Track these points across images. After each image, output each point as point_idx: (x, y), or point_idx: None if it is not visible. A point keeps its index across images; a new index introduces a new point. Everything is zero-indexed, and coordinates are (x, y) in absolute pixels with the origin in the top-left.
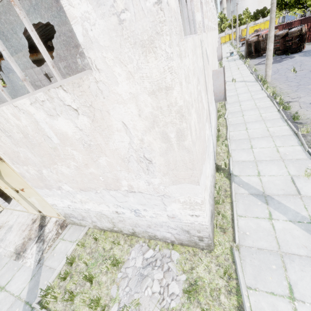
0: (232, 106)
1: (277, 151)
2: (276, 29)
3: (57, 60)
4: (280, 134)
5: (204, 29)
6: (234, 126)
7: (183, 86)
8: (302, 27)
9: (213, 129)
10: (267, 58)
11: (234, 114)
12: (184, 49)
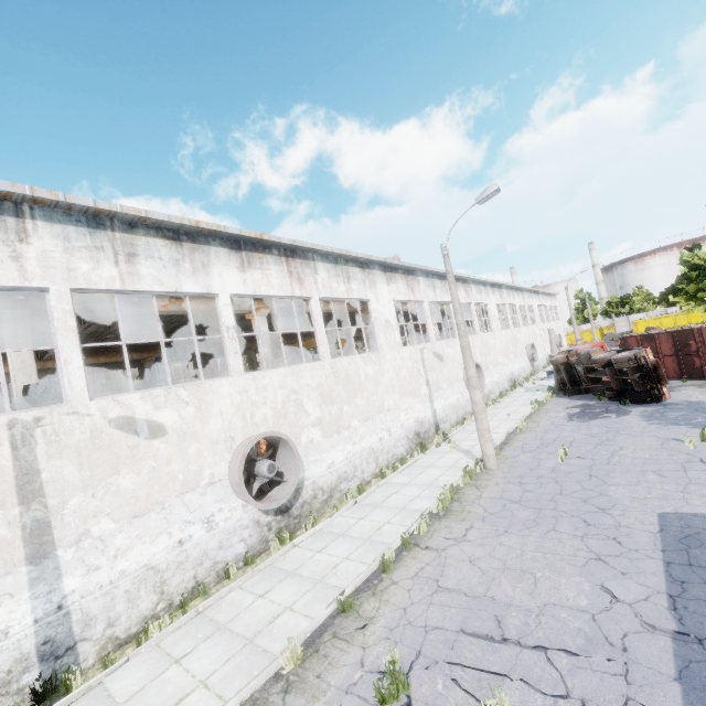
0: (352, 513)
1: (181, 698)
2: (625, 342)
3: (178, 359)
4: (268, 642)
5: (229, 371)
6: (268, 574)
7: None
8: (635, 354)
9: (113, 576)
10: (475, 416)
11: (319, 538)
12: None
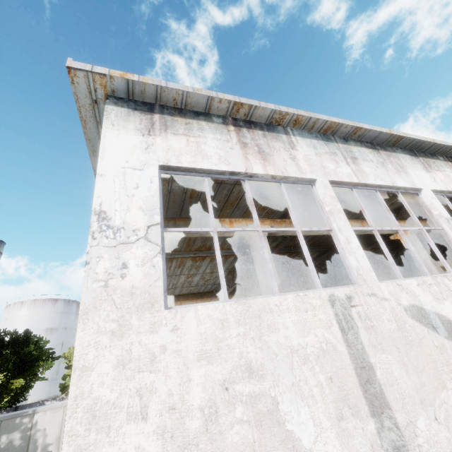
0: None
1: None
2: None
3: None
4: None
5: None
6: None
7: (96, 373)
8: None
9: None
10: None
11: None
12: (156, 322)
